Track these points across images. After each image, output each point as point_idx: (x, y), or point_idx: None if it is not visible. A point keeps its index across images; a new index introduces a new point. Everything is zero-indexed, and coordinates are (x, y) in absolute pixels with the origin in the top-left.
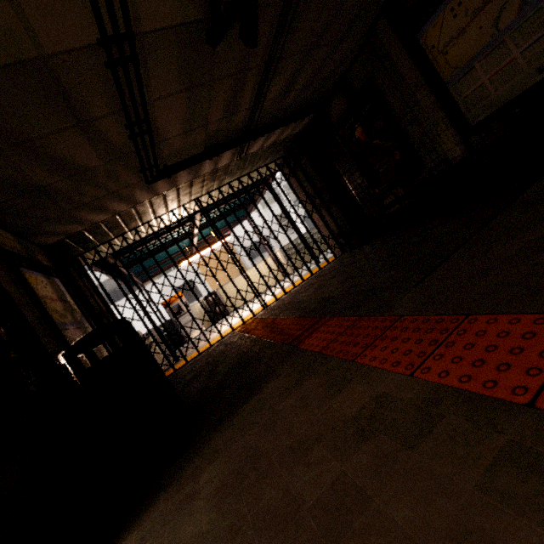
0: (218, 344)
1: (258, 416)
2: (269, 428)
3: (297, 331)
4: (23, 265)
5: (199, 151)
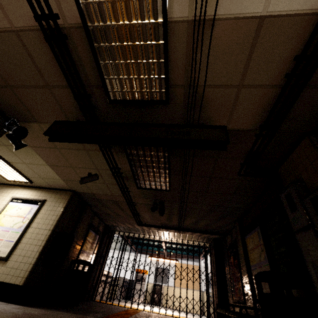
0: (118, 307)
1: (66, 315)
2: (61, 316)
3: (114, 317)
4: (92, 229)
5: (158, 225)
